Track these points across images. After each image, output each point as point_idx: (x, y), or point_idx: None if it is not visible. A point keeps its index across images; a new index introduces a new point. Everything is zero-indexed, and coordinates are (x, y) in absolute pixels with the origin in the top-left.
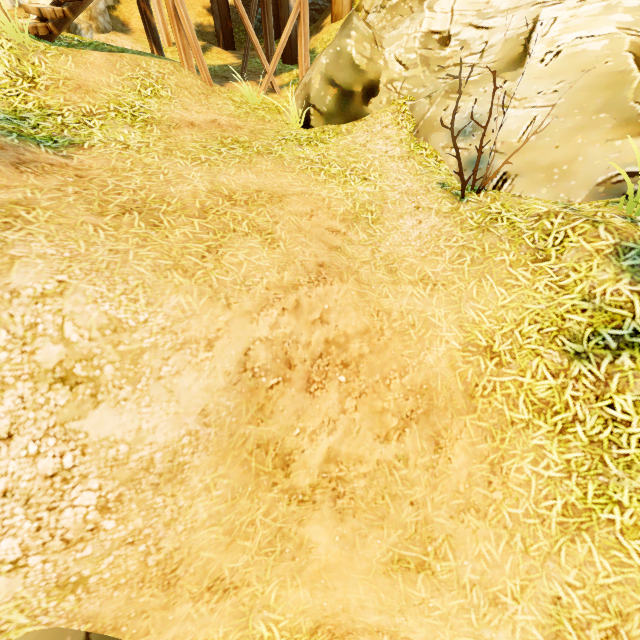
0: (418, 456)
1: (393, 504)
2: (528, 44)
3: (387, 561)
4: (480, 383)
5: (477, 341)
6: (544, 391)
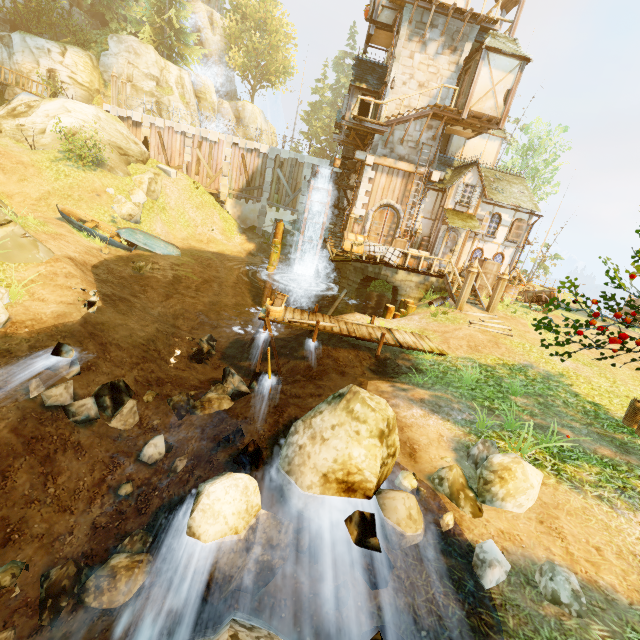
0: (22, 168)
1: (17, 171)
2: (46, 130)
3: (18, 180)
4: (35, 164)
5: (34, 160)
6: (48, 165)
